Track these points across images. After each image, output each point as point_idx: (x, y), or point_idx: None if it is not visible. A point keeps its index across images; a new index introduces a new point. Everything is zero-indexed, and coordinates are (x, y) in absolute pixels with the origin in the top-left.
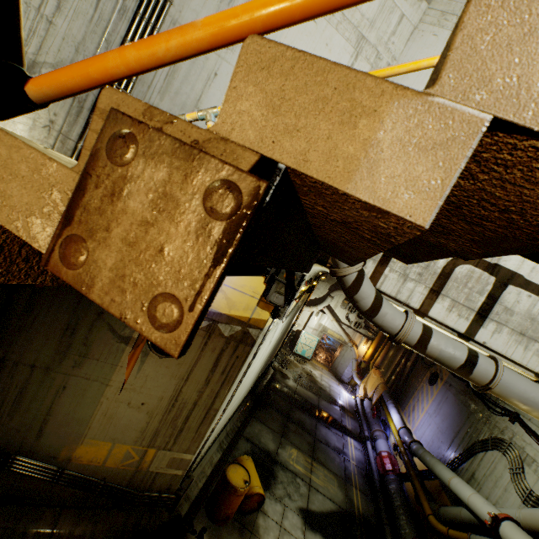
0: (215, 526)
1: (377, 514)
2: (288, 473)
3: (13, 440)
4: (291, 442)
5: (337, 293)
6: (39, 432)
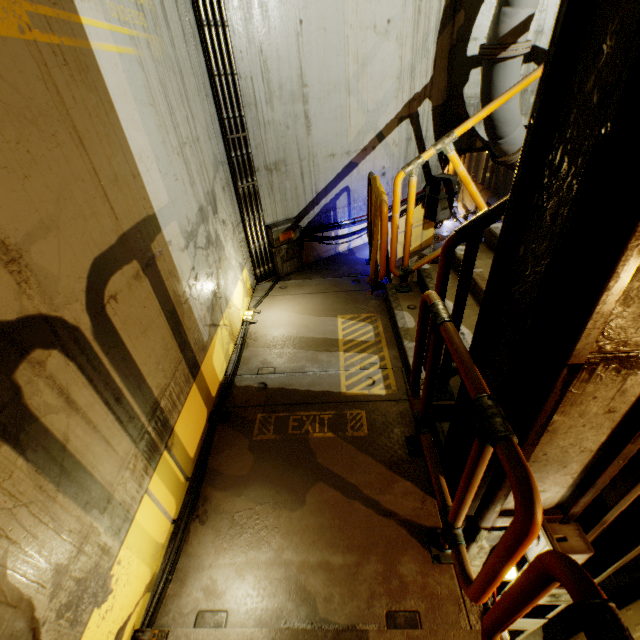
0: None
1: None
2: None
3: None
4: None
5: None
6: None
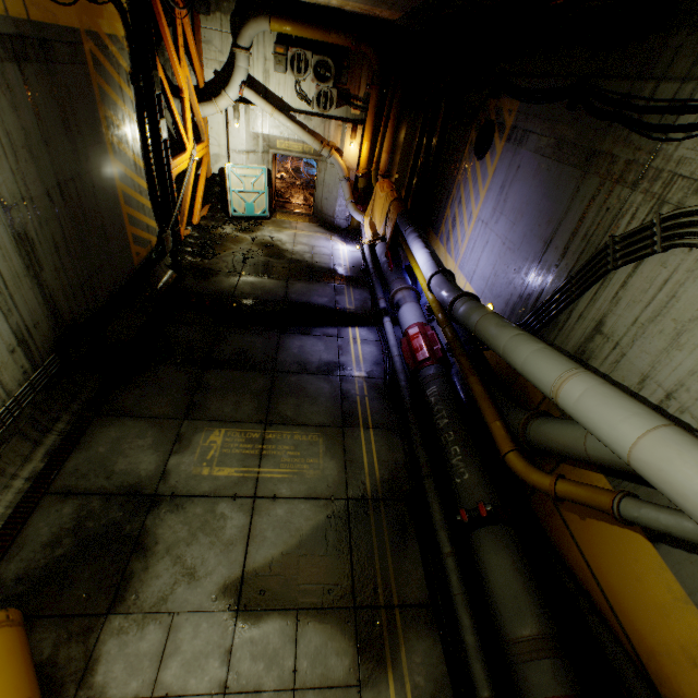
0: None
1: (410, 457)
2: (193, 509)
3: None
4: (211, 419)
5: (250, 33)
6: None
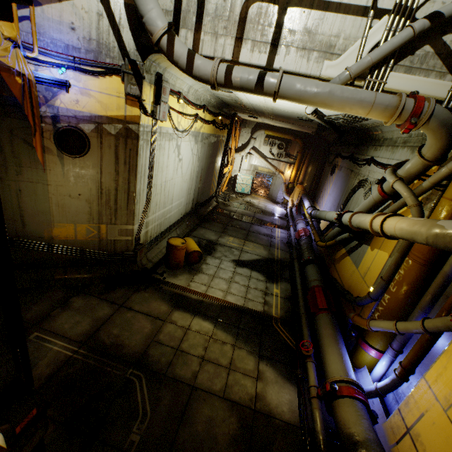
0: (172, 271)
1: (291, 257)
2: (225, 248)
3: (10, 230)
4: (229, 235)
5: (257, 134)
6: (22, 223)
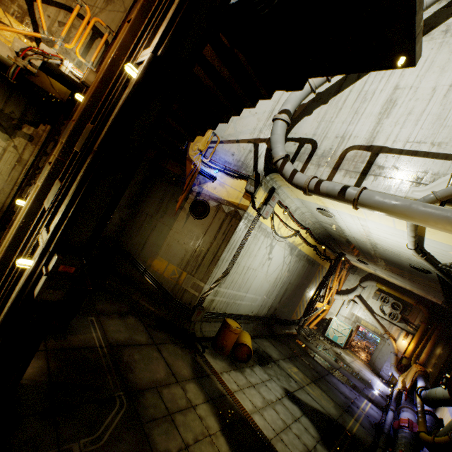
0: (214, 351)
1: (374, 443)
2: (283, 372)
3: (134, 248)
4: (295, 364)
5: (367, 283)
6: (143, 247)
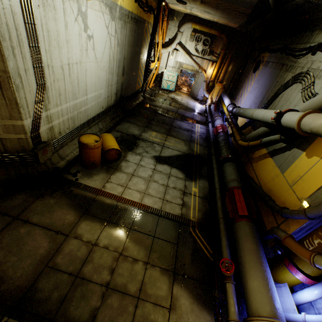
0: (87, 170)
1: (209, 152)
2: (147, 143)
3: None
4: (152, 130)
5: (184, 27)
6: None
